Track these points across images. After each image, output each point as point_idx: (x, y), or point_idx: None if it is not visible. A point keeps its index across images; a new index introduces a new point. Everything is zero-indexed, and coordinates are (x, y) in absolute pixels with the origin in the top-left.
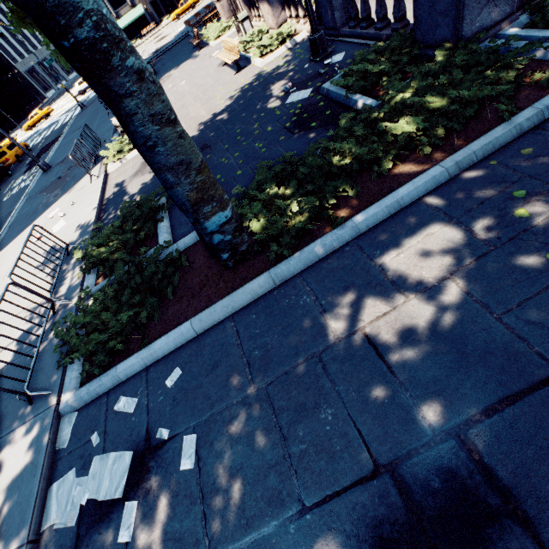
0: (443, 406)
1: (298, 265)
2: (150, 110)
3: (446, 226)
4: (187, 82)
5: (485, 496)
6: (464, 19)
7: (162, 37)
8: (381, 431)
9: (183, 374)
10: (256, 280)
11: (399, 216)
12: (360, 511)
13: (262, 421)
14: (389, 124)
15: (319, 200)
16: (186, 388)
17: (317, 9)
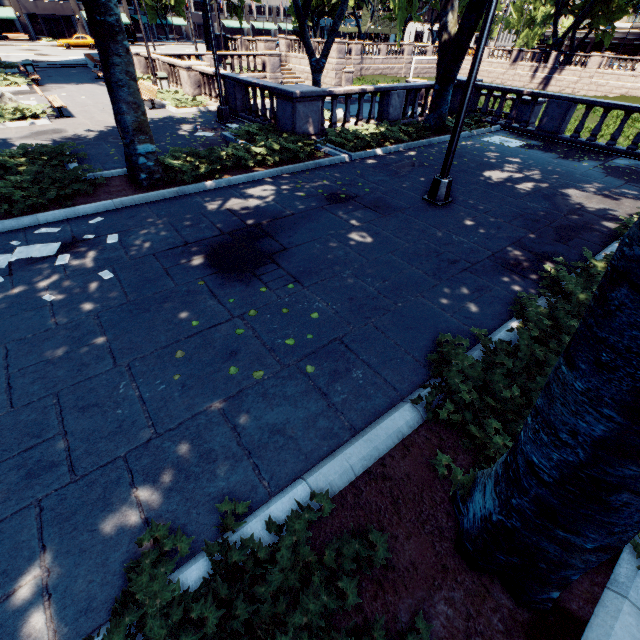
0: (254, 221)
1: (195, 189)
2: (127, 68)
3: (271, 186)
4: (90, 98)
5: (261, 234)
6: (296, 124)
7: (42, 53)
8: (227, 227)
9: (104, 220)
10: (166, 190)
11: (252, 182)
12: (214, 241)
13: (165, 229)
14: (254, 148)
15: (211, 166)
16: (108, 223)
17: (226, 96)
